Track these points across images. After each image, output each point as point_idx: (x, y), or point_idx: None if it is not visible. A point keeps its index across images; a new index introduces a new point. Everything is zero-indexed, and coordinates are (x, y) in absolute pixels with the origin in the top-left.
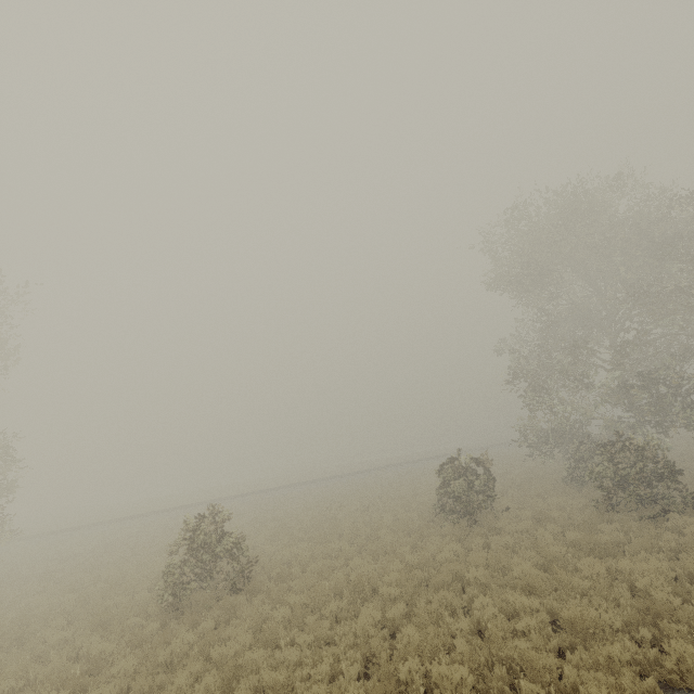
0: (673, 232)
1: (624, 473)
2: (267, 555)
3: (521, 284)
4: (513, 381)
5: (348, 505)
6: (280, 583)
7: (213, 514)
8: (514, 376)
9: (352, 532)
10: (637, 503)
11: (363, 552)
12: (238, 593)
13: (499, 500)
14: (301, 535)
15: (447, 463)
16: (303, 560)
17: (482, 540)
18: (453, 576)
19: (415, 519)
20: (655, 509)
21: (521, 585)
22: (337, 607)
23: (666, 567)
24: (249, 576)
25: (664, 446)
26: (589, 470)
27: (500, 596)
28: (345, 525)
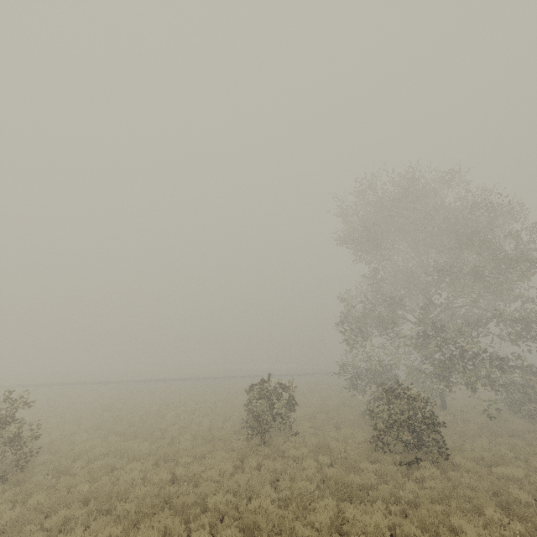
0: (482, 223)
1: (395, 418)
2: (76, 444)
3: (359, 244)
4: (342, 322)
5: (186, 406)
6: (48, 478)
7: (6, 400)
8: (345, 319)
9: (162, 434)
10: (403, 447)
11: (151, 456)
12: (4, 482)
13: (301, 423)
14: (122, 428)
15: (258, 384)
16: (92, 455)
17: (255, 462)
18: (199, 499)
19: (226, 429)
20: (418, 454)
21: (248, 521)
22: (76, 515)
23: (387, 525)
24: (36, 464)
25: (446, 397)
26: (369, 410)
27: (222, 532)
28: (163, 425)
